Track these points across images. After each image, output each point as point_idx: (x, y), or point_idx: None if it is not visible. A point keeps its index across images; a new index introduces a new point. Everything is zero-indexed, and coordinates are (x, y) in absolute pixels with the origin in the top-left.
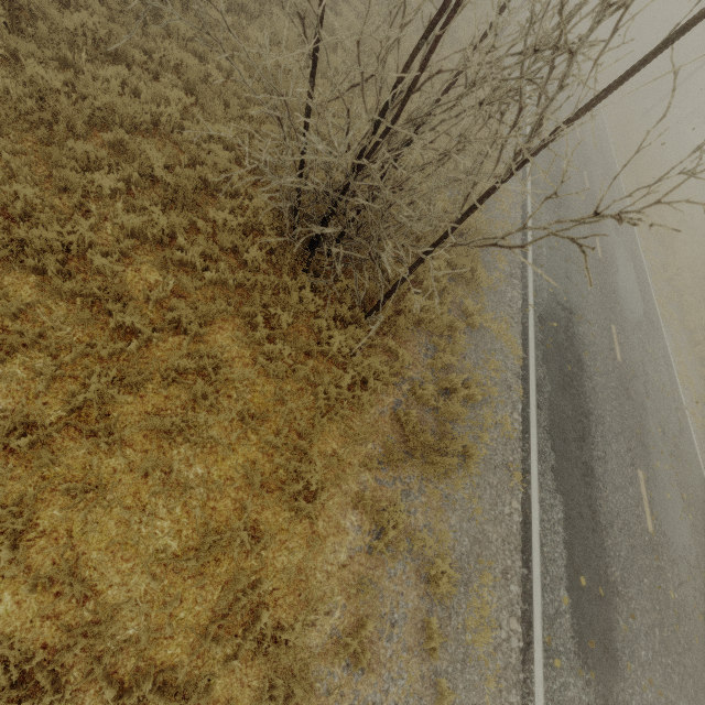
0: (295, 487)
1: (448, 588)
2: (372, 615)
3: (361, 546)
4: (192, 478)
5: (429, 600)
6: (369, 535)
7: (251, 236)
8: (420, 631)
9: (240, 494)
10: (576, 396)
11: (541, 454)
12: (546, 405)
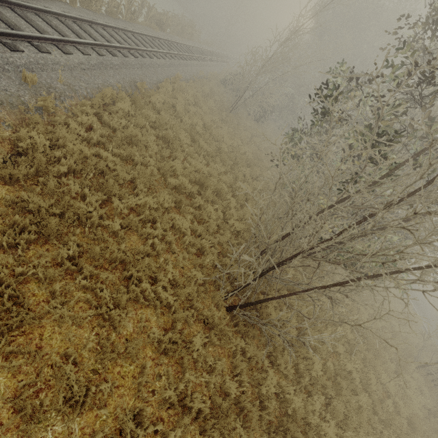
0: None
1: None
2: None
3: None
4: None
5: None
6: None
7: (416, 378)
8: None
9: None
10: None
11: None
12: None
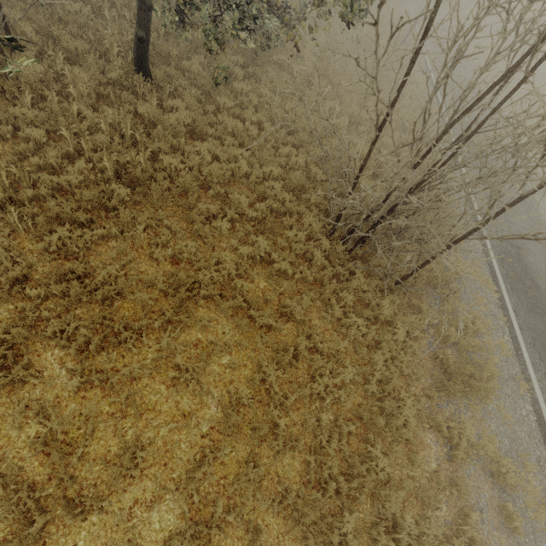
0: (399, 421)
1: (516, 481)
2: (466, 506)
3: (443, 456)
4: (329, 423)
5: (497, 490)
6: (445, 447)
7: (311, 242)
8: (499, 514)
9: (358, 429)
10: (543, 314)
11: (534, 365)
12: (525, 326)
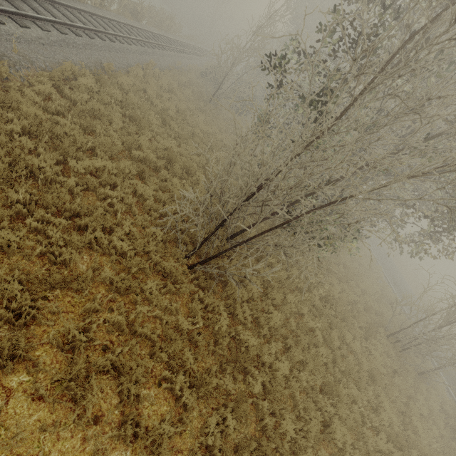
0: None
1: None
2: None
3: None
4: None
5: None
6: None
7: (385, 344)
8: None
9: None
10: None
11: None
12: None
